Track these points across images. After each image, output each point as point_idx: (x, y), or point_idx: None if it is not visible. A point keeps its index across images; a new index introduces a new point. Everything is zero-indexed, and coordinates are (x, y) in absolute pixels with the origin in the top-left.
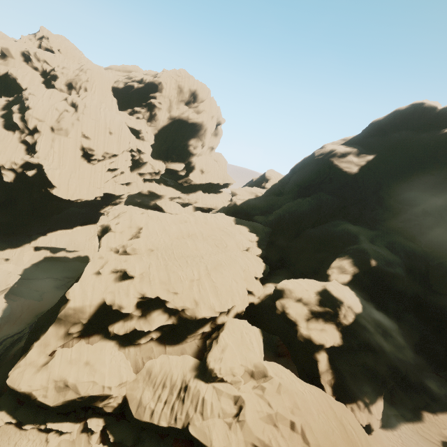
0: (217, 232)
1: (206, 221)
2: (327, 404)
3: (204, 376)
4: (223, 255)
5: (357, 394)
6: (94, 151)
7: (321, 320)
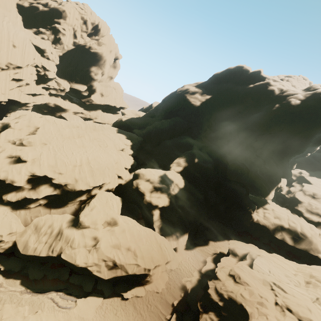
0: (102, 137)
1: (94, 128)
2: (153, 236)
3: (76, 225)
4: (103, 152)
5: (173, 231)
6: None
7: (159, 192)
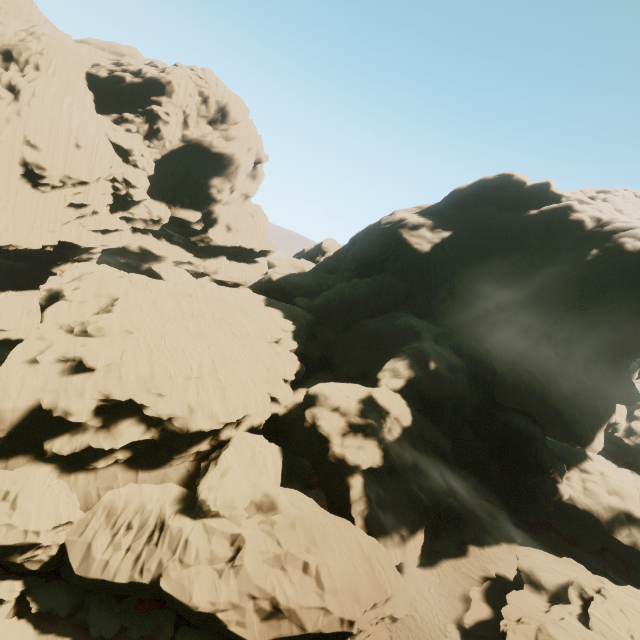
0: (237, 315)
1: (222, 298)
2: (354, 538)
3: (191, 511)
4: (241, 347)
5: (394, 526)
6: (46, 170)
7: (361, 435)
